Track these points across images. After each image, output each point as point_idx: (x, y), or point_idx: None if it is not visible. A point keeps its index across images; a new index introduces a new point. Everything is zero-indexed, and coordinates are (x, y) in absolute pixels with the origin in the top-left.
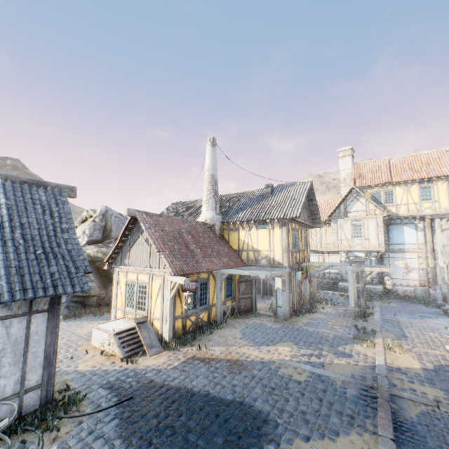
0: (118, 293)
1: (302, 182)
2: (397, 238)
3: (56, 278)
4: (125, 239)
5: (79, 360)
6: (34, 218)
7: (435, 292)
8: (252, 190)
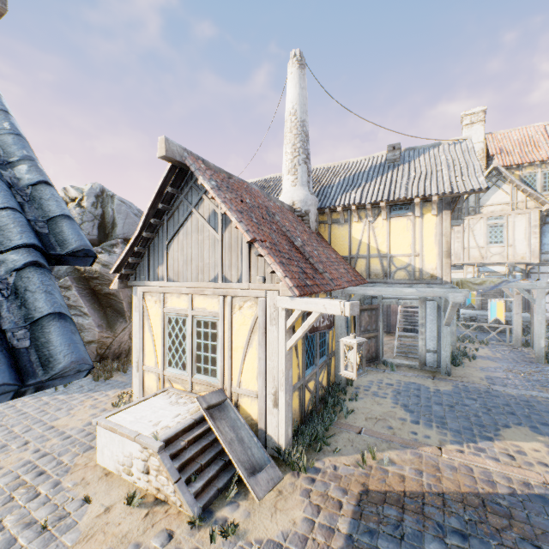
0: (145, 338)
1: (454, 142)
2: None
3: None
4: (157, 222)
5: (66, 533)
6: None
7: None
8: (357, 160)
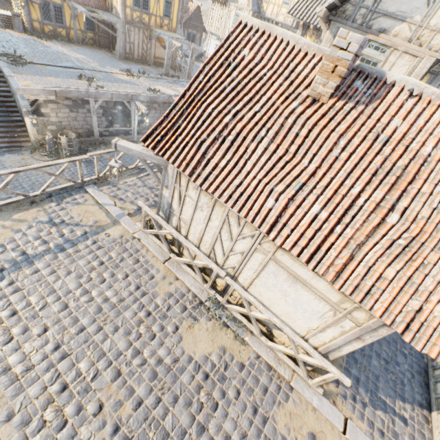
0: None
1: None
2: None
3: None
4: None
5: None
6: None
7: None
8: None
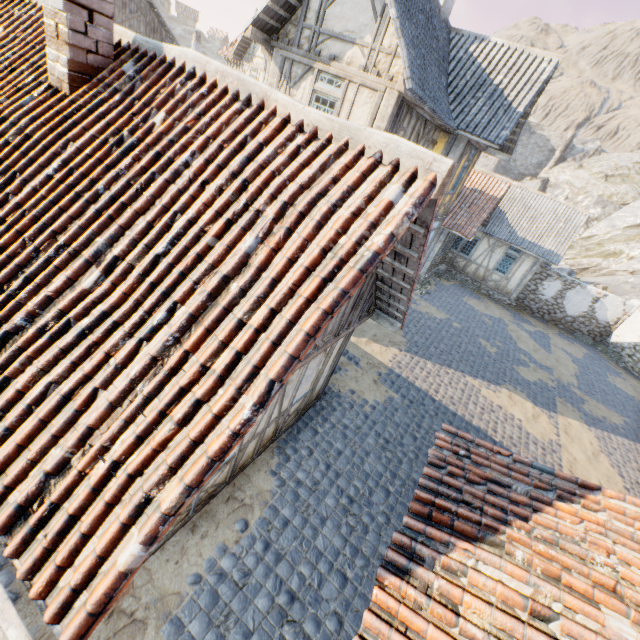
0: None
1: None
2: None
3: None
4: None
5: None
6: None
7: None
8: None
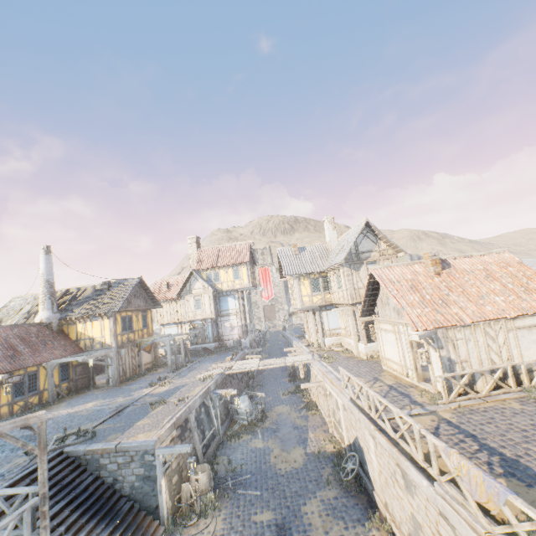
0: None
1: (134, 278)
2: (225, 306)
3: None
4: None
5: None
6: None
7: (246, 341)
8: (96, 284)
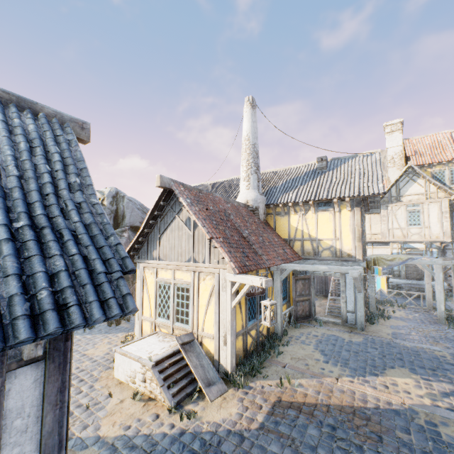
0: (143, 298)
1: (367, 154)
2: None
3: (62, 287)
4: (154, 222)
5: (100, 411)
6: (9, 156)
7: None
8: (296, 167)
